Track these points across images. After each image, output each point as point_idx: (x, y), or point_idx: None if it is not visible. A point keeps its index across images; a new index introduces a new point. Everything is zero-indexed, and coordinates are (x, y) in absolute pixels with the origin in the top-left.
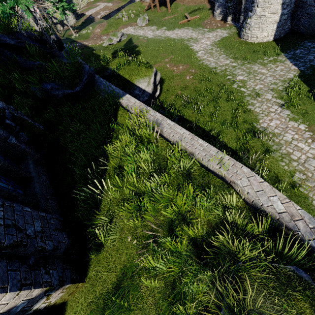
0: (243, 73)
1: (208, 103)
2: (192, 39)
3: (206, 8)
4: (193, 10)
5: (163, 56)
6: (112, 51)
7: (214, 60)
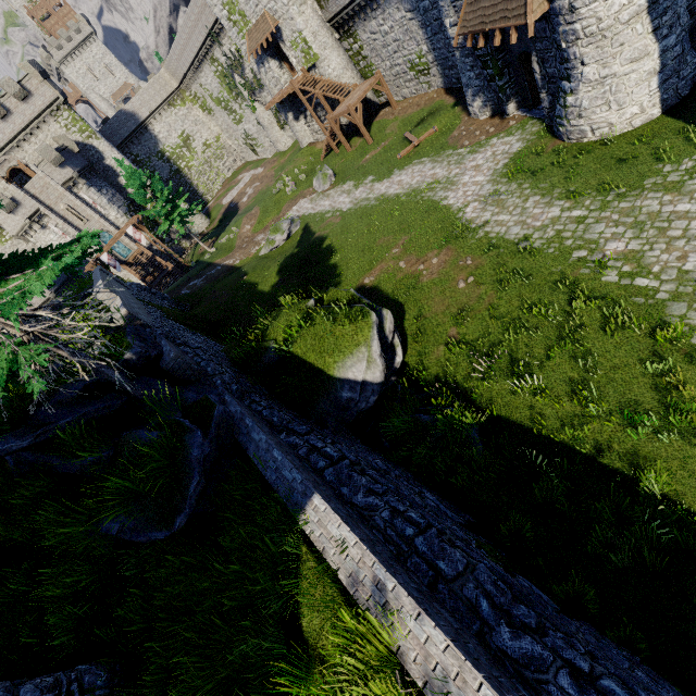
0: (619, 230)
1: (550, 353)
2: (439, 183)
3: (446, 106)
4: (418, 120)
5: (385, 244)
6: (278, 267)
7: (515, 217)
